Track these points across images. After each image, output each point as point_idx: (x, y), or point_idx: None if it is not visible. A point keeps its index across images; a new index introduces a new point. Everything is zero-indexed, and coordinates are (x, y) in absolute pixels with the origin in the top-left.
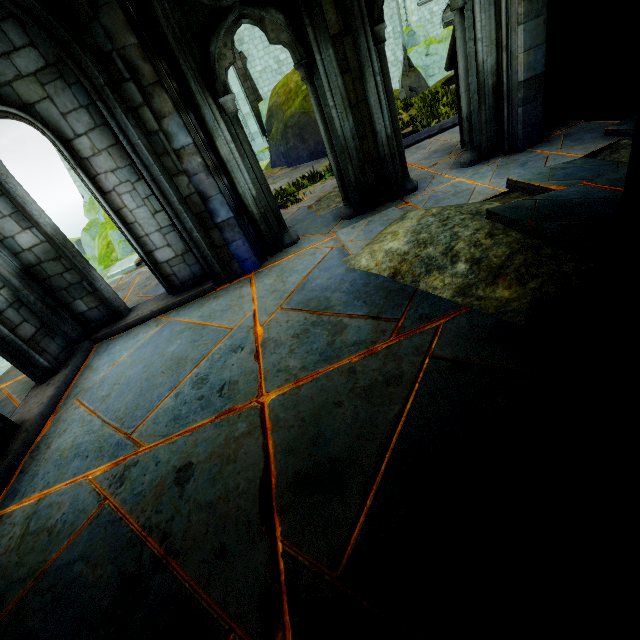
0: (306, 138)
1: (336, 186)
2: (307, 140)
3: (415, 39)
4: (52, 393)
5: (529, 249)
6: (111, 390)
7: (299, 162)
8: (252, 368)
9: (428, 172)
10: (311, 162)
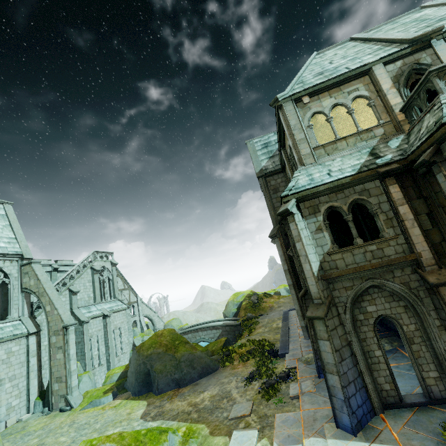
0: (195, 366)
1: (297, 360)
2: (196, 367)
3: (134, 333)
4: (409, 394)
5: (388, 339)
6: (408, 386)
7: (192, 381)
8: (406, 364)
9: None
10: (204, 378)
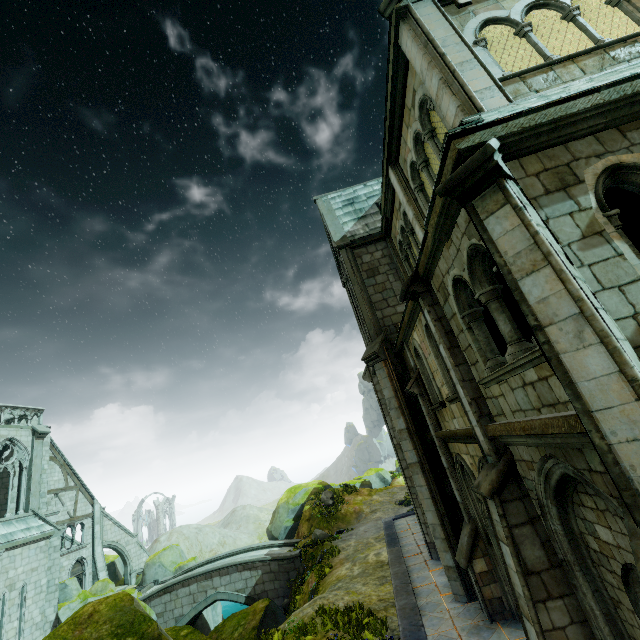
0: None
1: None
2: None
3: (66, 592)
4: None
5: None
6: None
7: None
8: None
9: (520, 639)
10: None
